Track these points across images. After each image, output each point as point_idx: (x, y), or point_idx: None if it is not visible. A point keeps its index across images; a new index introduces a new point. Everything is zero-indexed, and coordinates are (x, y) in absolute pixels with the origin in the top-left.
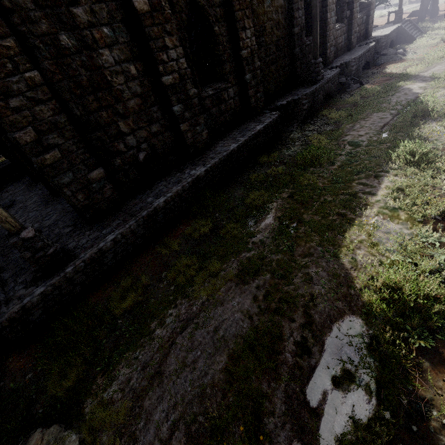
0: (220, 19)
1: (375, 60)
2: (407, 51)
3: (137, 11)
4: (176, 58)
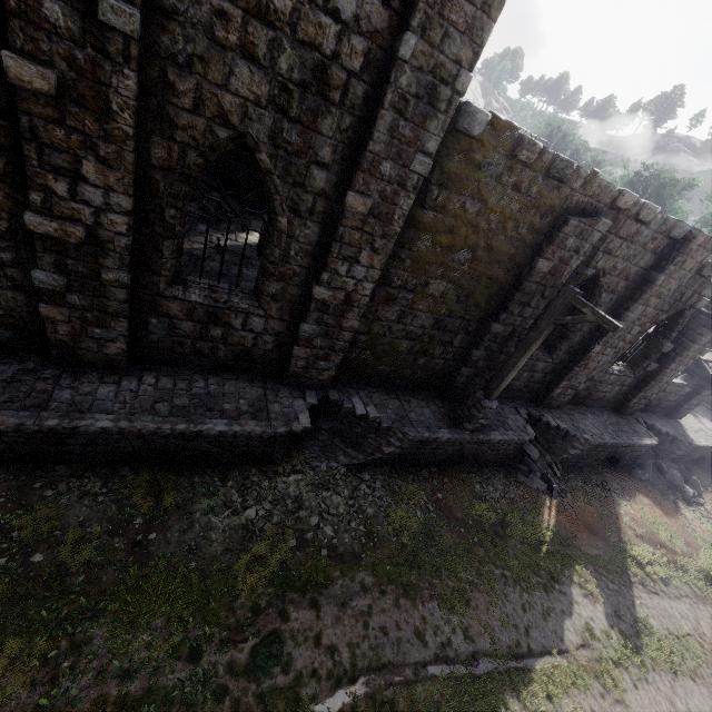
0: (305, 212)
1: (640, 462)
2: (702, 498)
3: (7, 74)
4: (101, 206)
